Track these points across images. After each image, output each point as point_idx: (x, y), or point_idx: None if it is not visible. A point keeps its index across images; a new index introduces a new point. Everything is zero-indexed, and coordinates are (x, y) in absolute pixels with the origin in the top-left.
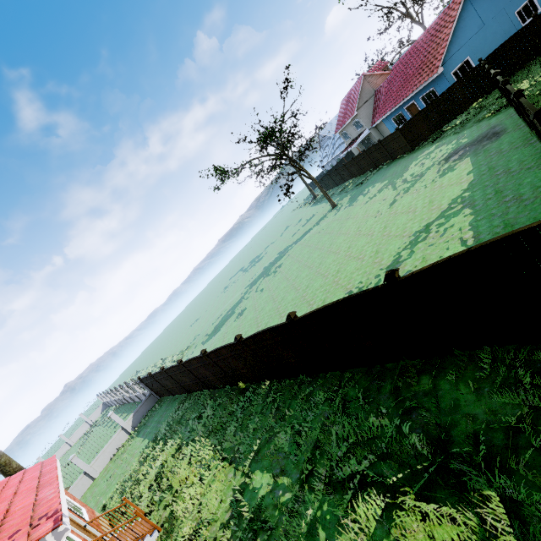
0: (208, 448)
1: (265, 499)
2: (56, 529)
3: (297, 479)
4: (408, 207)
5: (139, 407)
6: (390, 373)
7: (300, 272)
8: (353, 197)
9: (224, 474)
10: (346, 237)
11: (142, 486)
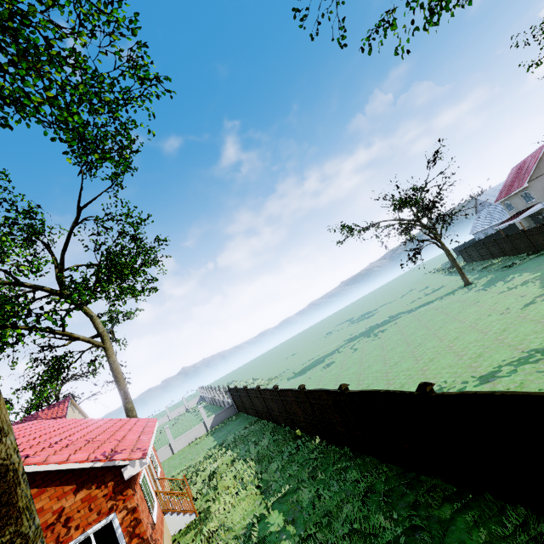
0: (251, 471)
1: (271, 535)
2: (142, 459)
3: (300, 533)
4: (542, 316)
5: (220, 412)
6: (420, 485)
7: (397, 346)
8: (492, 280)
9: (253, 499)
10: (459, 325)
11: (199, 476)
